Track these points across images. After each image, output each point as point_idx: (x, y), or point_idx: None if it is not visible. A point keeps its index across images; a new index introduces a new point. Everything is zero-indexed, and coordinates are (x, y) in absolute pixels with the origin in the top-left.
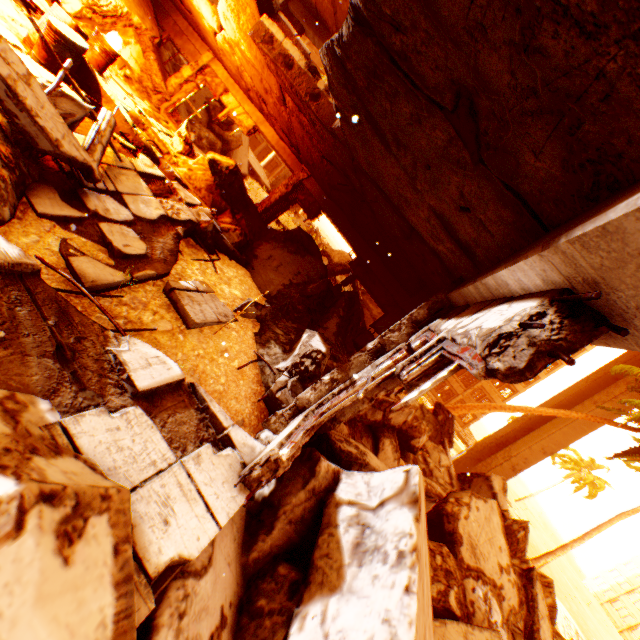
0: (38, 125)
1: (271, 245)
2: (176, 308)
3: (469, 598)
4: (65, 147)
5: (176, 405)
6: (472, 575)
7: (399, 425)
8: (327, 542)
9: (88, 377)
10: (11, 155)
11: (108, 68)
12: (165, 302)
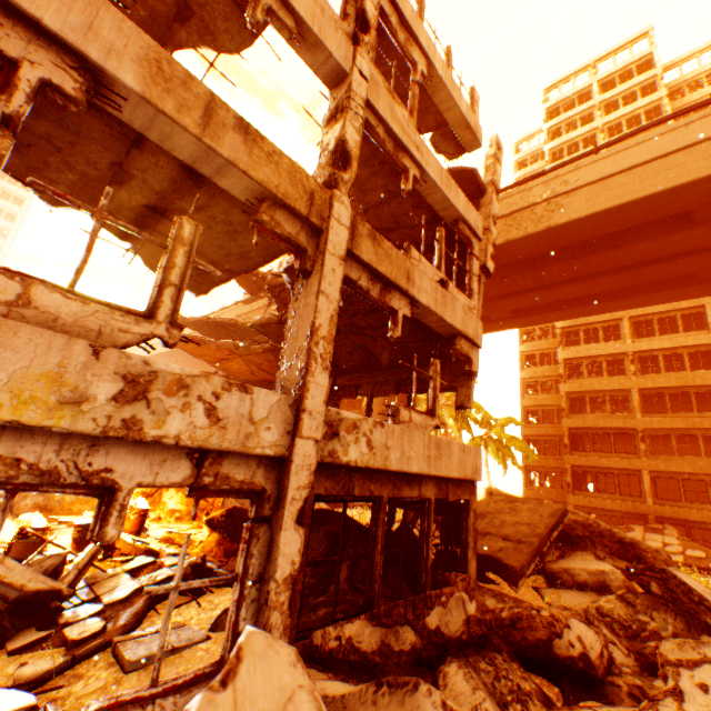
0: (6, 583)
1: None
2: (119, 660)
3: None
4: (30, 585)
5: None
6: None
7: (464, 630)
8: None
9: None
10: None
11: (144, 521)
12: (109, 661)
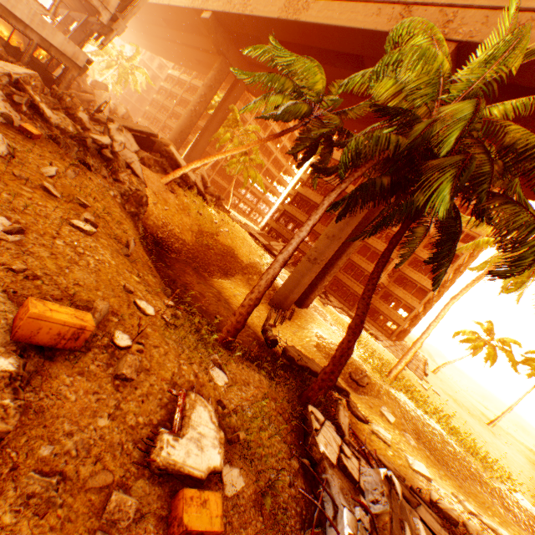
0: None
1: None
2: None
3: None
4: None
5: None
6: None
7: None
8: None
9: None
10: None
11: None
12: None
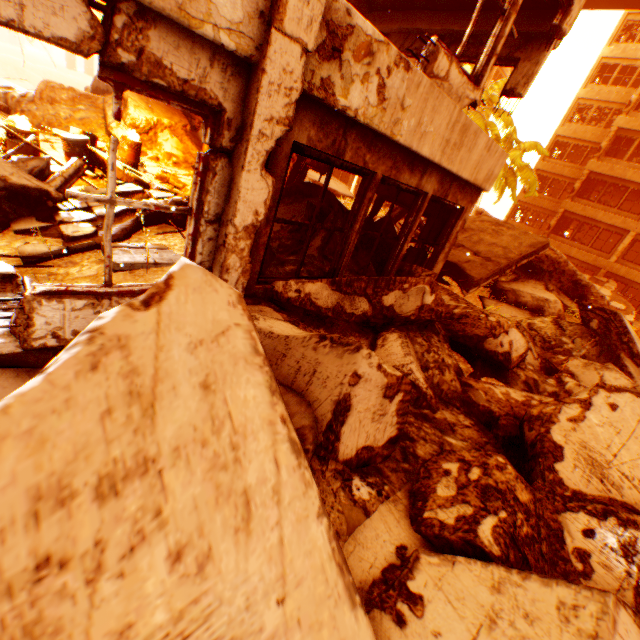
0: None
1: None
2: None
3: (574, 547)
4: (14, 180)
5: None
6: (586, 509)
7: (414, 314)
8: None
9: None
10: None
11: (139, 157)
12: (100, 259)
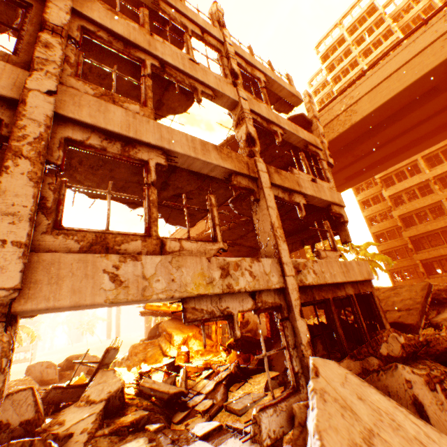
0: (161, 391)
1: (274, 346)
2: (231, 412)
3: None
4: (171, 391)
5: (219, 435)
6: None
7: (402, 351)
8: (306, 438)
9: (183, 443)
10: (162, 410)
11: (189, 358)
12: (226, 414)
